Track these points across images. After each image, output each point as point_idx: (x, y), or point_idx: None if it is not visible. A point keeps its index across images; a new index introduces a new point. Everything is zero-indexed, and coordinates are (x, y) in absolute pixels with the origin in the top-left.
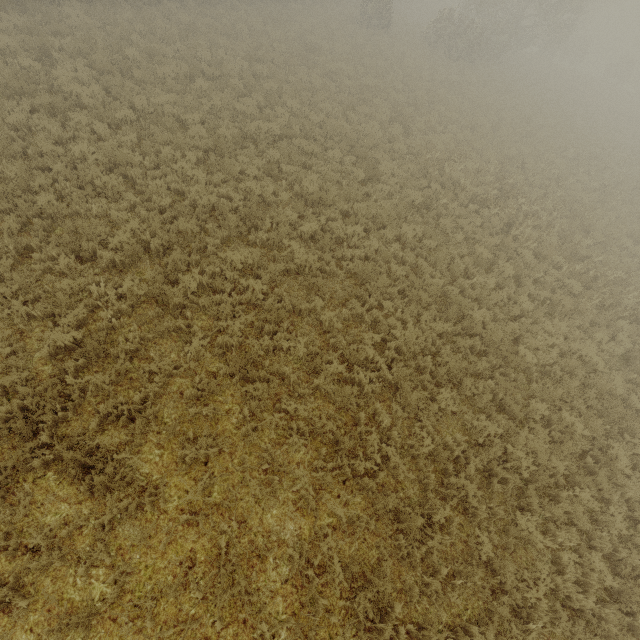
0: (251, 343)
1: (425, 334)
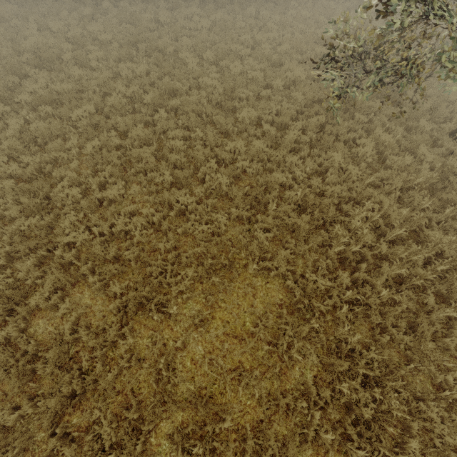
0: (180, 4)
1: (249, 4)
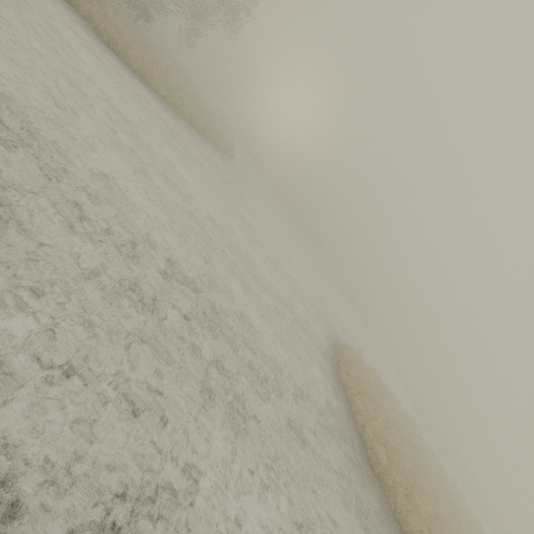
0: None
1: None
